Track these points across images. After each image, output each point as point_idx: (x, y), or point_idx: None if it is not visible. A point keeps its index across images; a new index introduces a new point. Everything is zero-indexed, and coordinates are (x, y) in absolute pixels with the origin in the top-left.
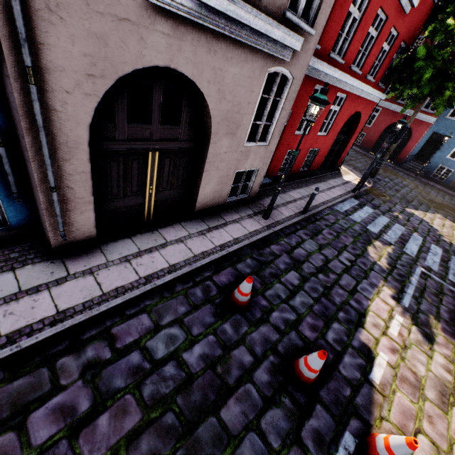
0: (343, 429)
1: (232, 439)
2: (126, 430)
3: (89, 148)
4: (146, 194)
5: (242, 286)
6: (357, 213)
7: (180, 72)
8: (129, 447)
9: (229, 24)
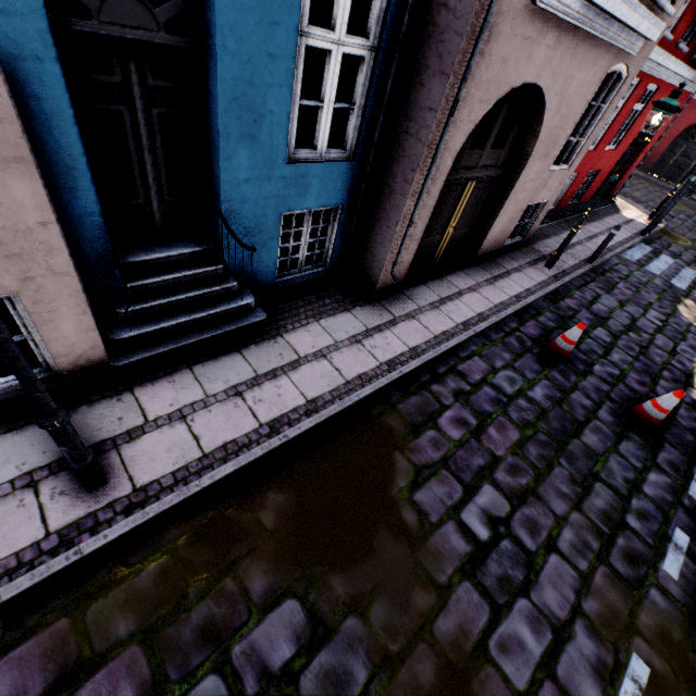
0: (694, 464)
1: (599, 456)
2: (513, 440)
3: (444, 180)
4: (445, 233)
5: (571, 333)
6: (654, 264)
7: (530, 85)
8: (522, 450)
9: (603, 23)
